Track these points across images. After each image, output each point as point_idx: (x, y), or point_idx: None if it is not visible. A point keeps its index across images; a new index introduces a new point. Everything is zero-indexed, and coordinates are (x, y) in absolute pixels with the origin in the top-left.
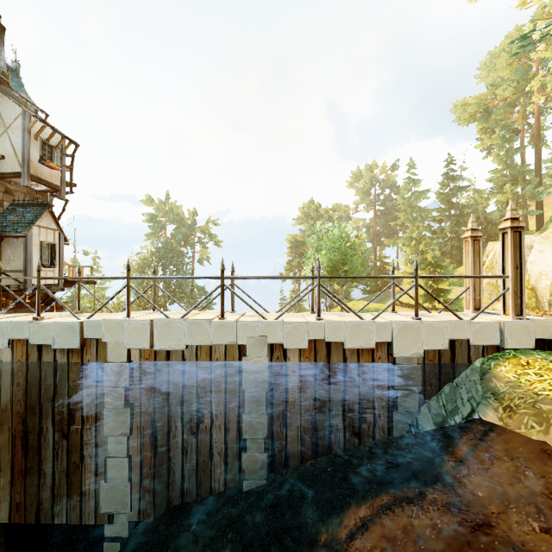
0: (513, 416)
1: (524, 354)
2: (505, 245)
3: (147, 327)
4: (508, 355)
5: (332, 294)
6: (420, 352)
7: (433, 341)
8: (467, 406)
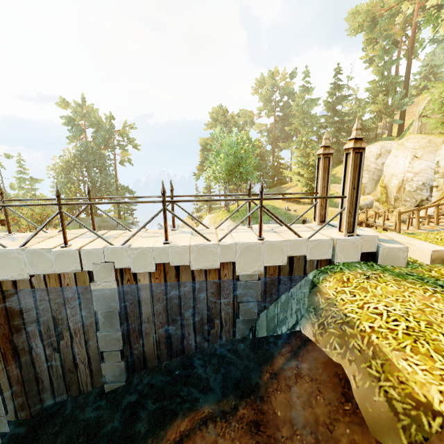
0: (324, 334)
1: (350, 267)
2: (347, 165)
3: None
4: (336, 269)
5: (178, 218)
6: (261, 269)
7: (274, 258)
8: (293, 318)
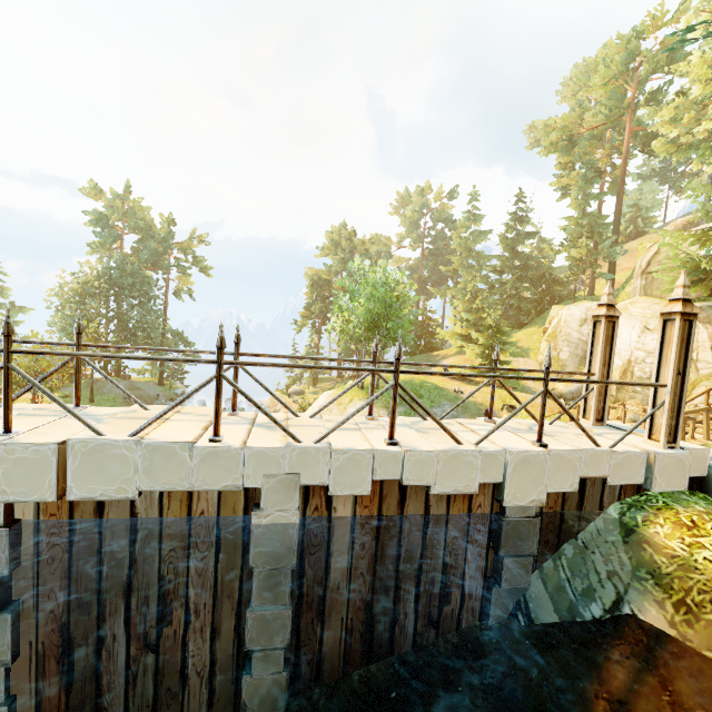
0: (695, 623)
1: (677, 501)
2: (667, 338)
3: (49, 458)
4: (657, 503)
5: (417, 402)
6: (542, 498)
7: (559, 479)
8: (608, 588)
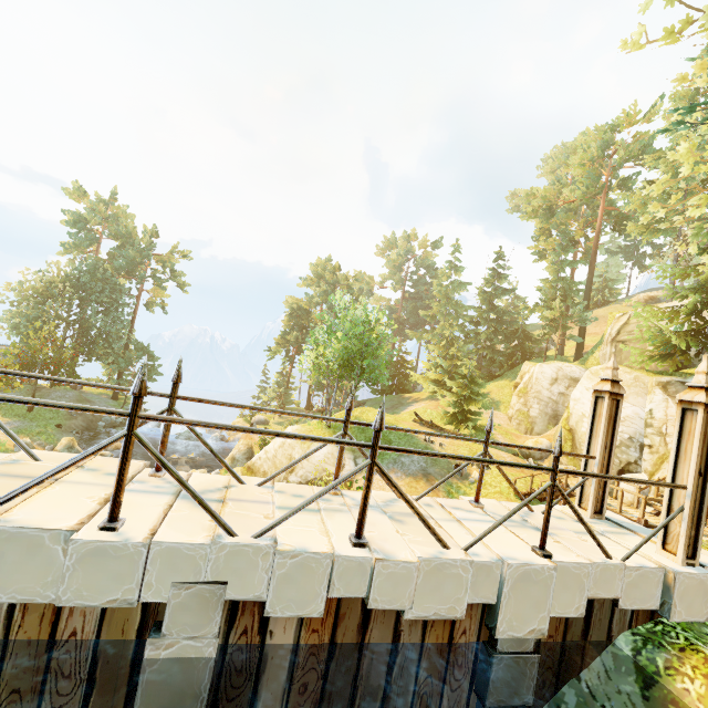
0: None
1: (701, 637)
2: (686, 430)
3: None
4: (677, 638)
5: (397, 489)
6: (543, 628)
7: (564, 600)
8: None
